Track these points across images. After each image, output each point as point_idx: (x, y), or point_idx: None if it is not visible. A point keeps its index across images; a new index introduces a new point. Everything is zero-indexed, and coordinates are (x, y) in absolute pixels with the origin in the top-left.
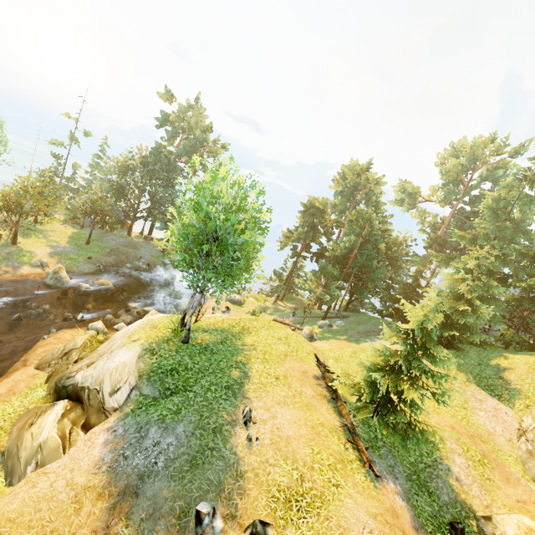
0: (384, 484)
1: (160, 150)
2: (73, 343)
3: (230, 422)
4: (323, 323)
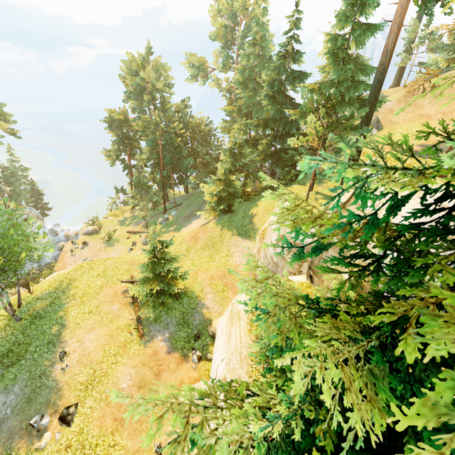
0: (154, 340)
1: None
2: None
3: (50, 365)
4: (161, 220)
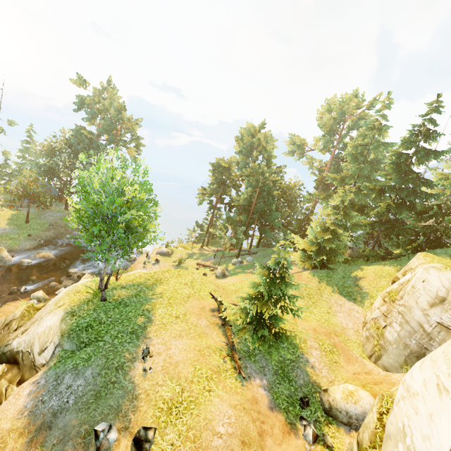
0: (252, 381)
1: (81, 131)
2: (12, 315)
3: (131, 359)
4: (236, 261)
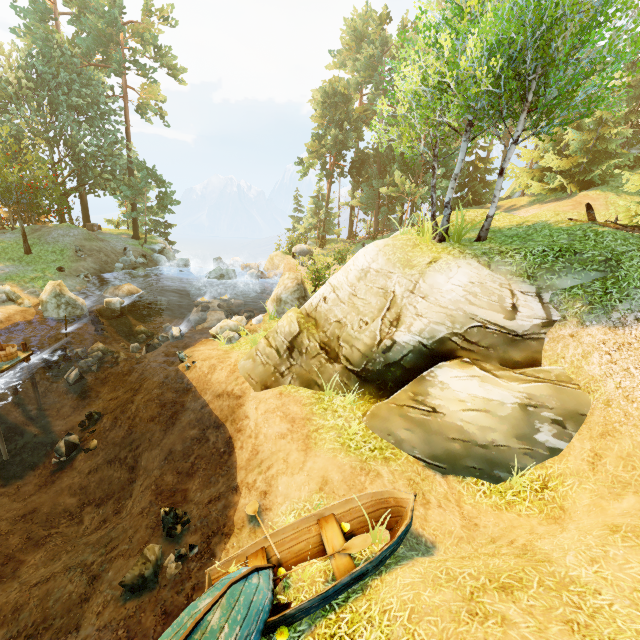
0: None
1: (52, 41)
2: (284, 334)
3: None
4: None
